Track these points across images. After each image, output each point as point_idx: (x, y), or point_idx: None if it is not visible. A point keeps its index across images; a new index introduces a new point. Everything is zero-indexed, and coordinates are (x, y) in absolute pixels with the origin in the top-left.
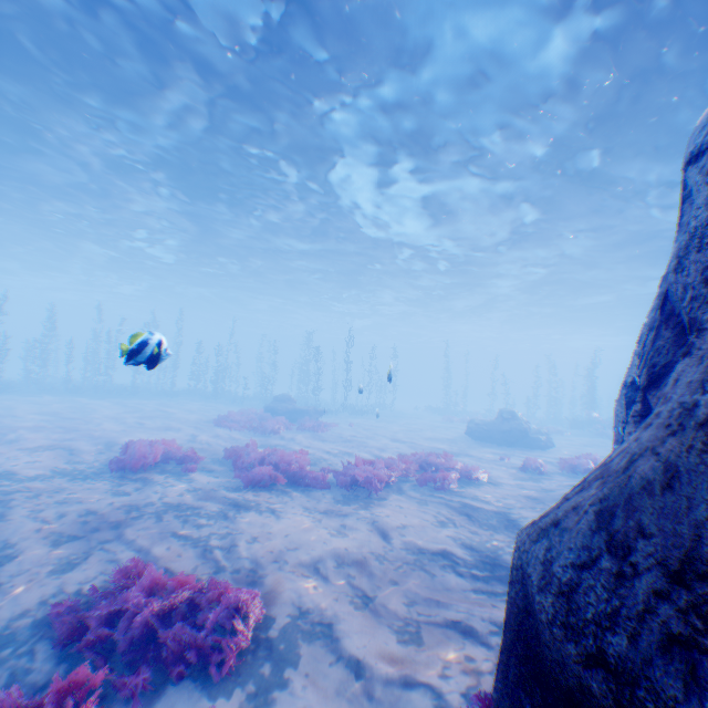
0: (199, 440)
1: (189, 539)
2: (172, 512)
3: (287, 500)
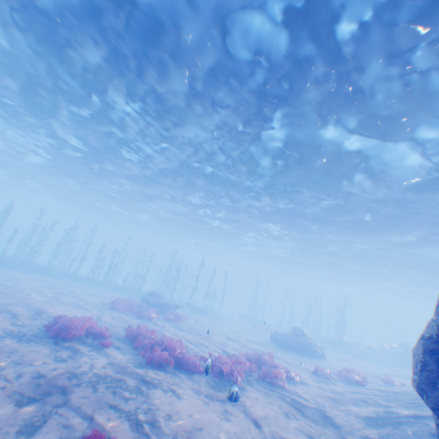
0: (103, 319)
1: (122, 410)
2: (102, 383)
3: (179, 381)
